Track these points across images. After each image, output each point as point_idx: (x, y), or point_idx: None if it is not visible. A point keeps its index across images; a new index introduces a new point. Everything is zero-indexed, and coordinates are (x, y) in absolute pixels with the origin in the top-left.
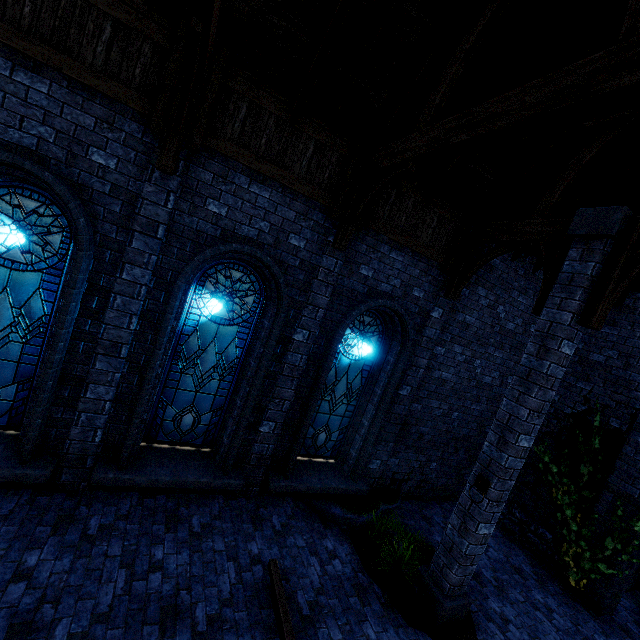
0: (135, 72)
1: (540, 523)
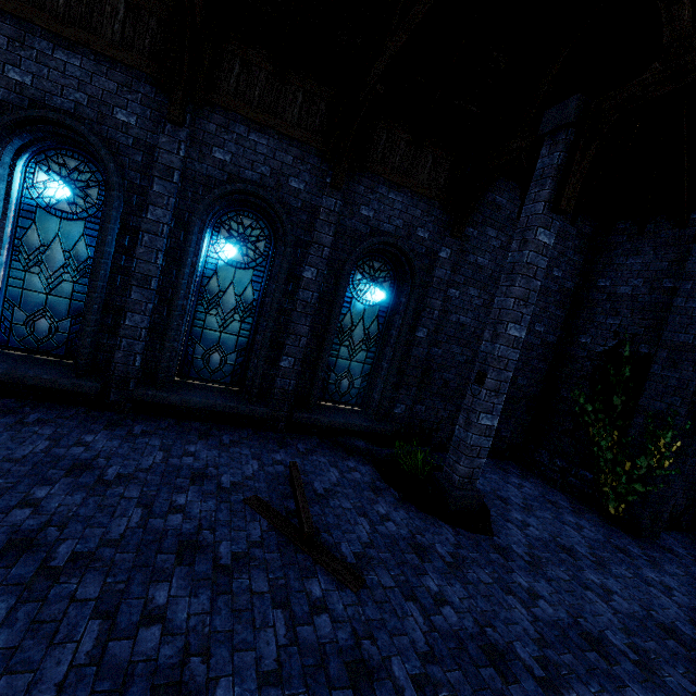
0: (145, 43)
1: (581, 466)
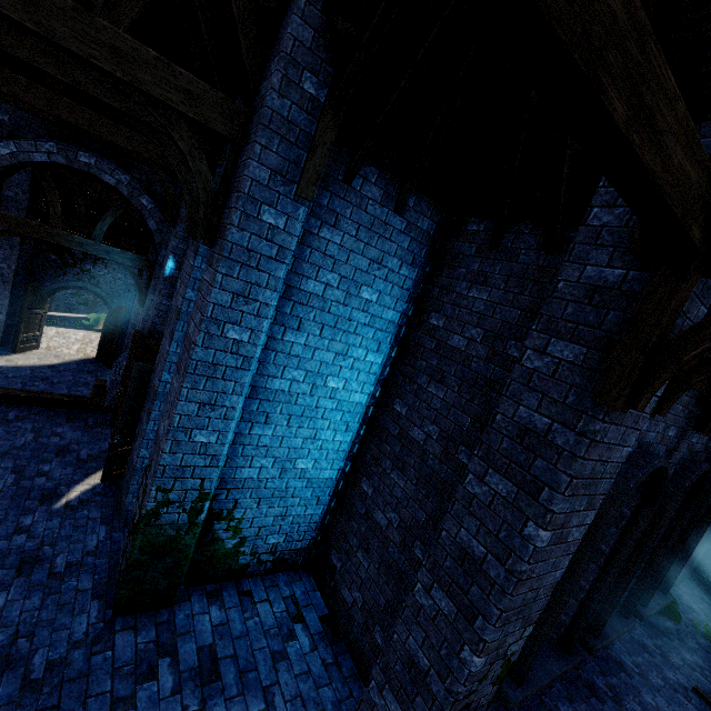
0: None
1: None
